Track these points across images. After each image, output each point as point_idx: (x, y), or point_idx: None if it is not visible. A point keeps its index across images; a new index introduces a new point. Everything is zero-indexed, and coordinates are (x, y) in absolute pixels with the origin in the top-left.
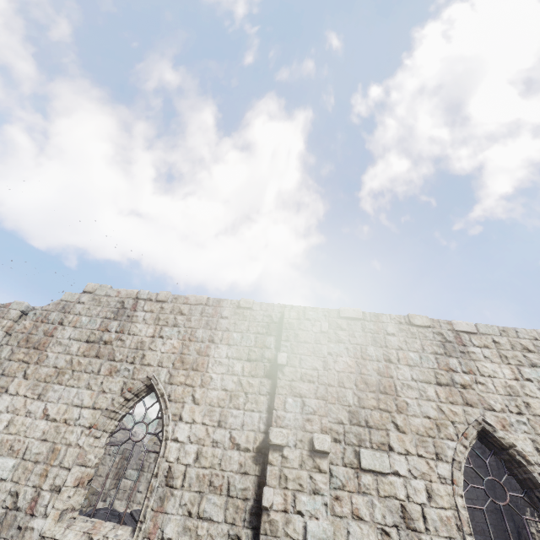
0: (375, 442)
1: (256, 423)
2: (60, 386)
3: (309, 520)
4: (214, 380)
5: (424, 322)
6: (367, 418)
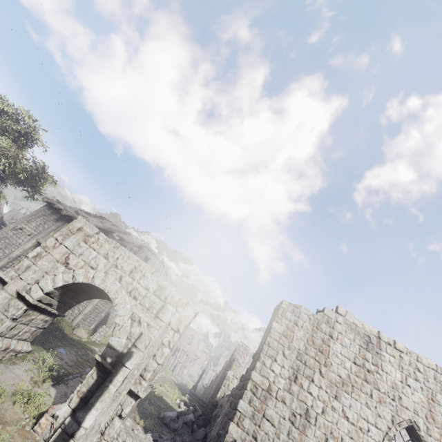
0: None
1: None
2: (347, 395)
3: None
4: None
5: None
6: None
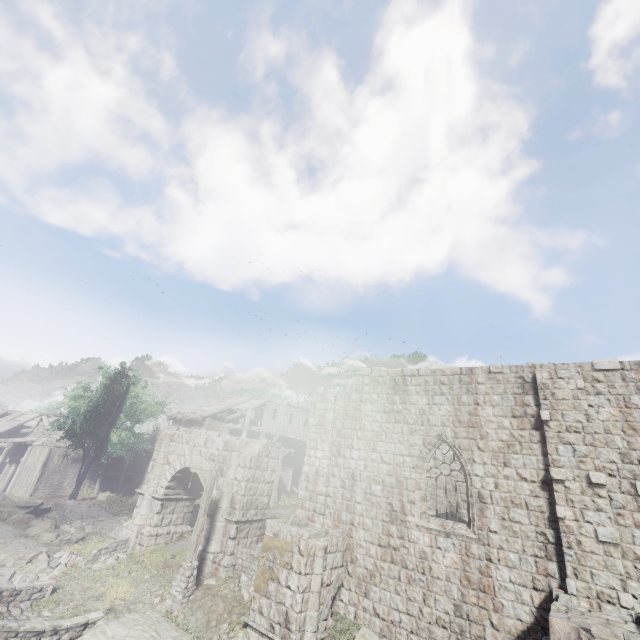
0: None
1: (535, 464)
2: (382, 443)
3: (597, 526)
4: (490, 434)
5: None
6: (639, 458)
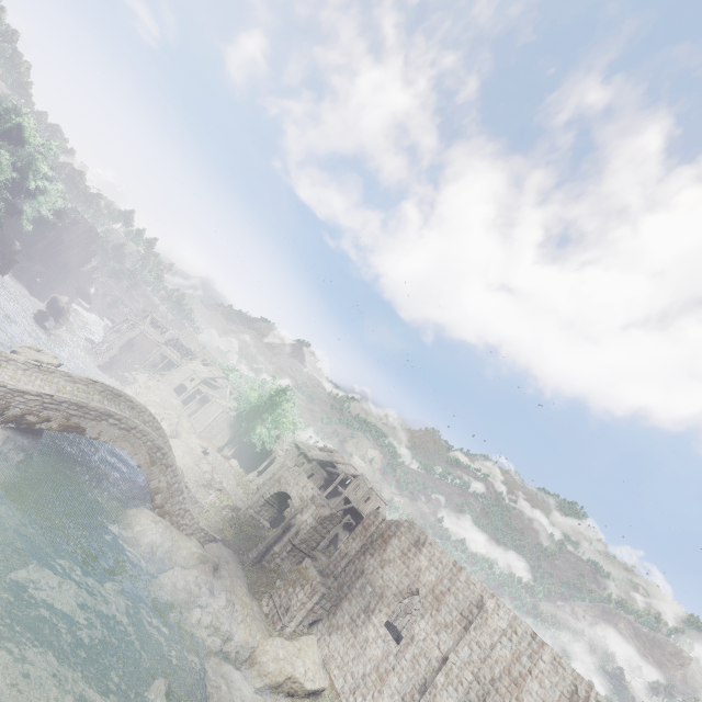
0: (494, 699)
1: (449, 645)
2: (388, 567)
3: (448, 696)
4: (442, 611)
5: (569, 671)
6: (497, 687)
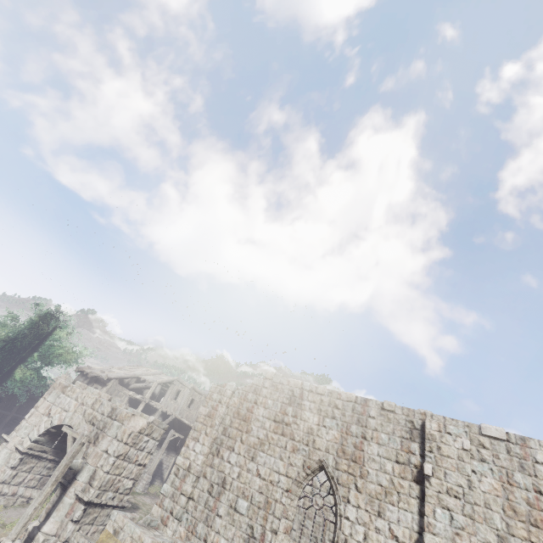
0: None
1: (409, 522)
2: (263, 453)
3: None
4: (370, 474)
5: None
6: None
